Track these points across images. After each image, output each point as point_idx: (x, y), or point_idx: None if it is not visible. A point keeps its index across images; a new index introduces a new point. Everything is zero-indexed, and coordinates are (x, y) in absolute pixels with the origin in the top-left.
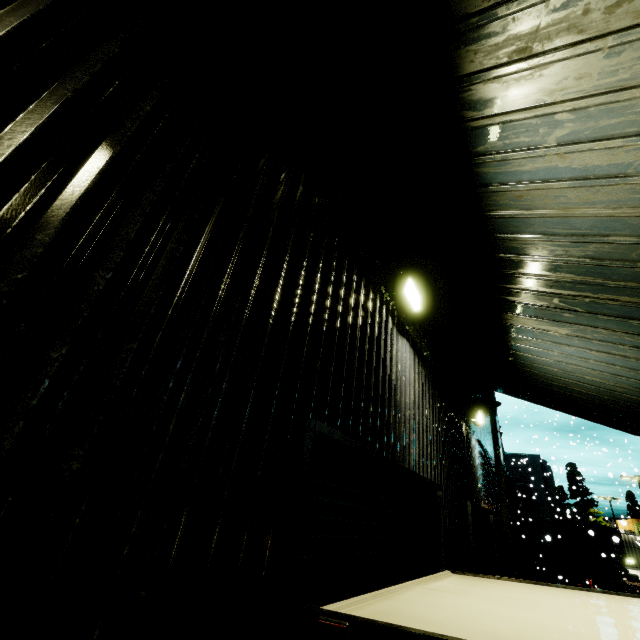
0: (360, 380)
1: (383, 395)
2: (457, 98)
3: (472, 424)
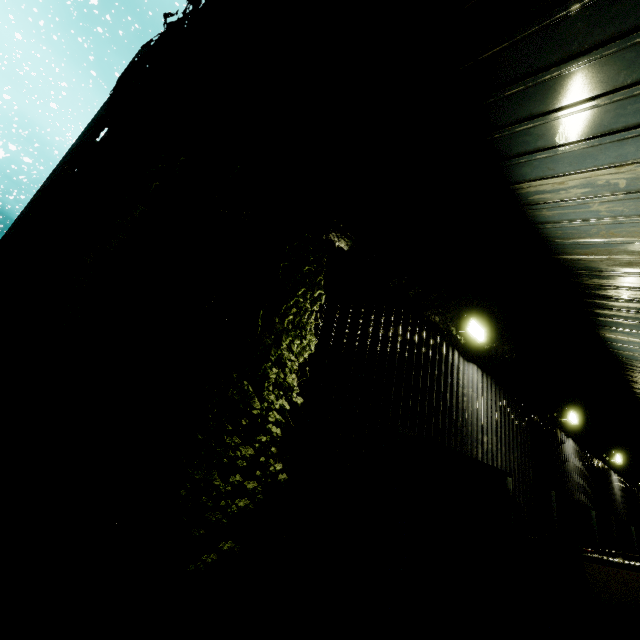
0: (613, 500)
1: (616, 500)
2: (633, 392)
3: (639, 486)
